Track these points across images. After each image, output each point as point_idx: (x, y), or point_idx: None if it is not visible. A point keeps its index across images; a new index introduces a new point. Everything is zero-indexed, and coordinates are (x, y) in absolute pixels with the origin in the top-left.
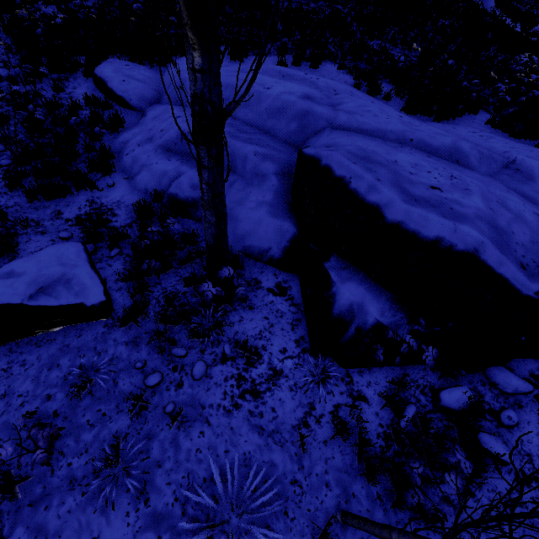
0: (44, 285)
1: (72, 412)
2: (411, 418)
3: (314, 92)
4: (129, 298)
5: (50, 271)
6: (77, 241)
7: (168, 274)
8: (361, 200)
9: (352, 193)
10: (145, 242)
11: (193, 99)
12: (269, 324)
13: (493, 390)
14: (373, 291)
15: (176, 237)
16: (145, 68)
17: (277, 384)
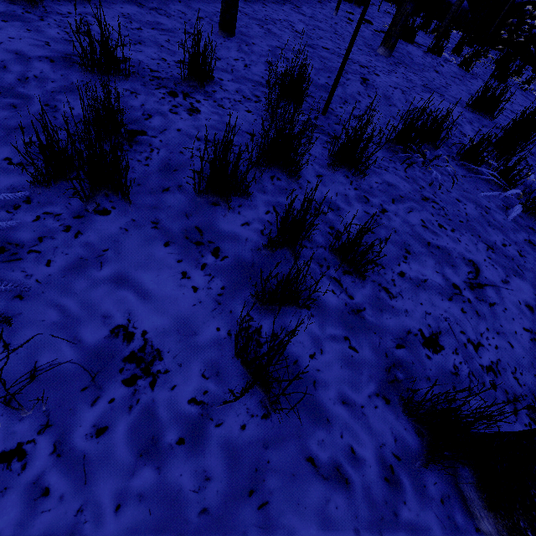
0: None
1: None
2: None
3: None
4: None
5: None
6: None
7: None
8: None
9: None
10: None
11: None
12: None
13: None
14: None
15: None
16: None
17: None
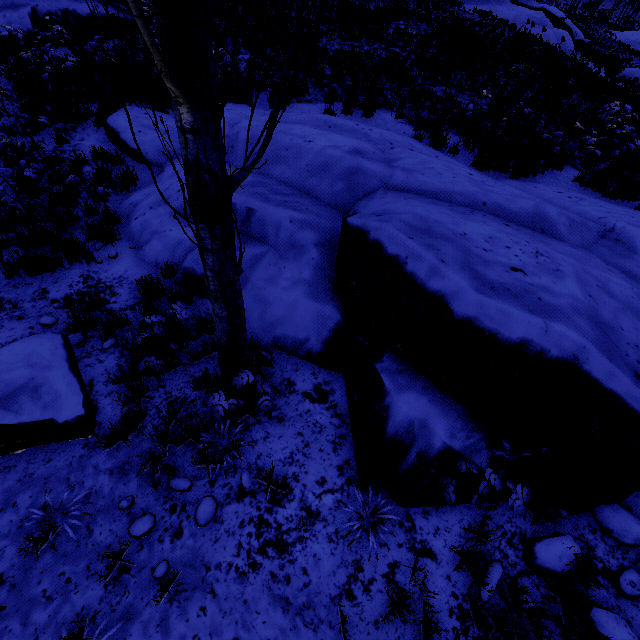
0: (1, 395)
1: (24, 576)
2: (496, 586)
3: (365, 145)
4: (120, 406)
5: (12, 376)
6: (62, 328)
7: (175, 373)
8: (421, 286)
9: (409, 277)
10: (143, 335)
11: (185, 166)
12: (303, 443)
13: (607, 539)
14: (439, 404)
15: (189, 323)
16: (168, 117)
17: (311, 532)
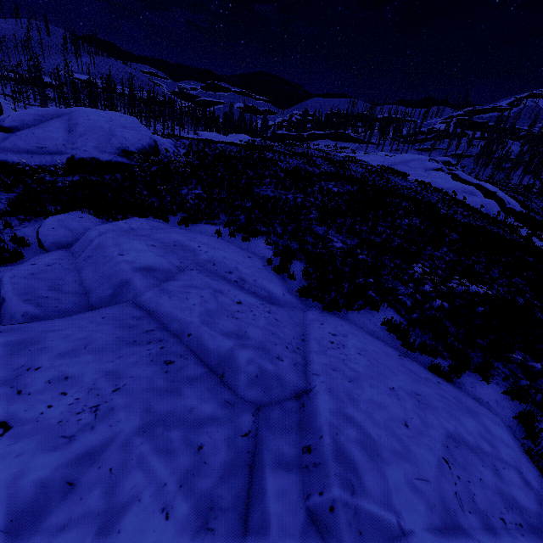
0: None
1: None
2: None
3: (164, 264)
4: None
5: None
6: None
7: None
8: None
9: None
10: None
11: None
12: None
13: None
14: None
15: None
16: (96, 221)
17: None
